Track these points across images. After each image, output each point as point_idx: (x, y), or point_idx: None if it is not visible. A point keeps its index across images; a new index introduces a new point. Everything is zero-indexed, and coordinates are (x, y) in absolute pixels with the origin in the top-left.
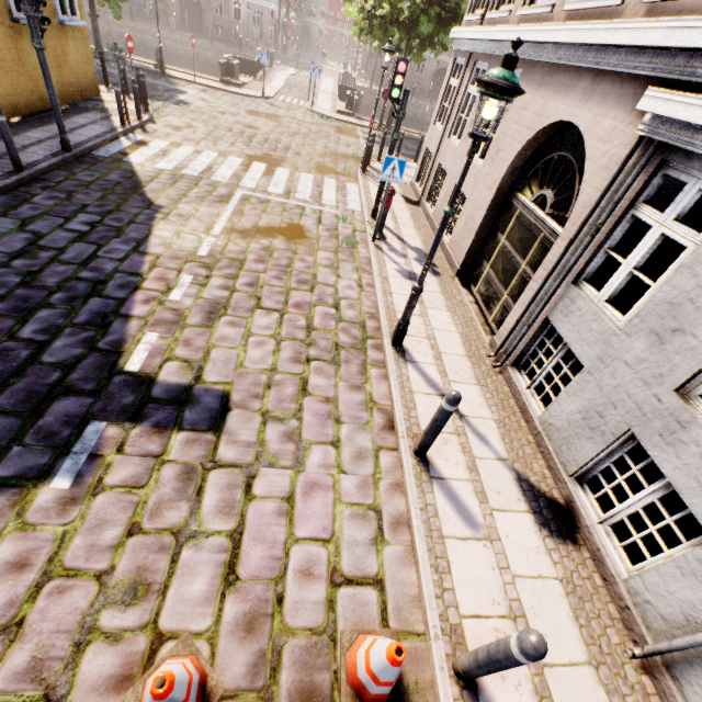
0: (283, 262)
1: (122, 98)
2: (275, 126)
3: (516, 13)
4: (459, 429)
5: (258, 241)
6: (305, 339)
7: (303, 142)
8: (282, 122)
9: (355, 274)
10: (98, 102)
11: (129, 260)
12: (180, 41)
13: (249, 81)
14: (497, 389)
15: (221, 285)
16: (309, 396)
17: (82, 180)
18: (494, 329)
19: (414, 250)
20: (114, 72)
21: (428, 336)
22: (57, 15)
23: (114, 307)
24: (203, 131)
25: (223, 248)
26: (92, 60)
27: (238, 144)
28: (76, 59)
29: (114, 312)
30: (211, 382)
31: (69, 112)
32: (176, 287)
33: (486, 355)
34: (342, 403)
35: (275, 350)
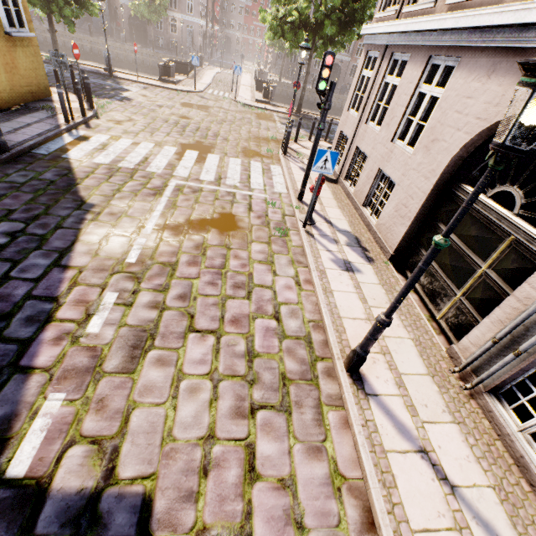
0: (217, 262)
1: (71, 97)
2: (205, 115)
3: (443, 3)
4: (457, 517)
5: (190, 238)
6: (246, 373)
7: (229, 128)
8: (211, 111)
9: (291, 269)
10: (47, 102)
11: (47, 279)
12: (129, 50)
13: (183, 79)
14: (477, 427)
15: (149, 302)
16: (259, 481)
17: (14, 181)
18: (445, 329)
19: (343, 233)
20: (69, 76)
21: (381, 349)
22: (5, 27)
23: (13, 356)
24: (142, 123)
25: (154, 250)
26: (42, 66)
27: (173, 133)
28: (26, 66)
29: (12, 363)
30: (126, 478)
31: (18, 112)
32: (96, 313)
33: (449, 371)
34: (302, 485)
35: (212, 399)
